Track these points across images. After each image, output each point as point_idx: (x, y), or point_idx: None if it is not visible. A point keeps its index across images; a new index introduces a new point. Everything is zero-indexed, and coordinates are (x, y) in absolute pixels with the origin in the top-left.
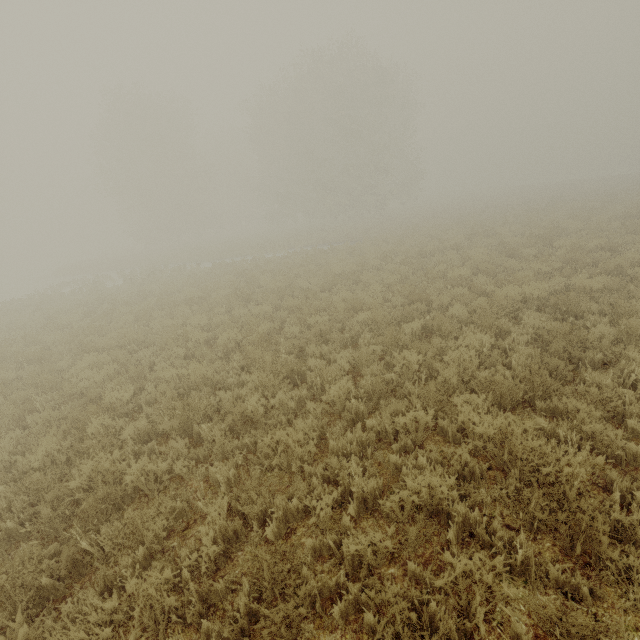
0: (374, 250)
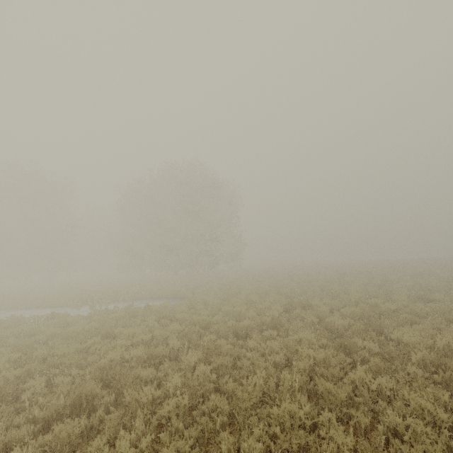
0: (186, 318)
